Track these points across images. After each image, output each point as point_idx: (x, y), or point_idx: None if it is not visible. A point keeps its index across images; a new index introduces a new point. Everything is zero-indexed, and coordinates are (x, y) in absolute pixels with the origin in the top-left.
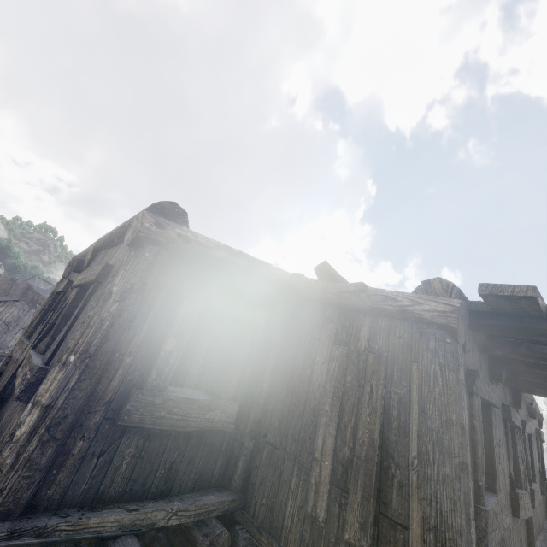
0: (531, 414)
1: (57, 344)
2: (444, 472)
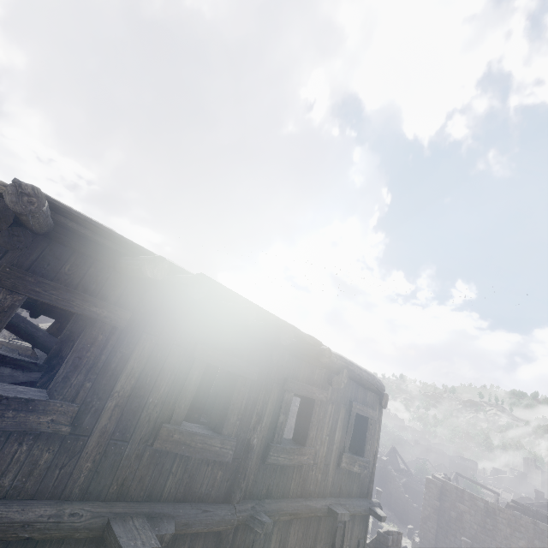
0: (329, 381)
1: None
2: None
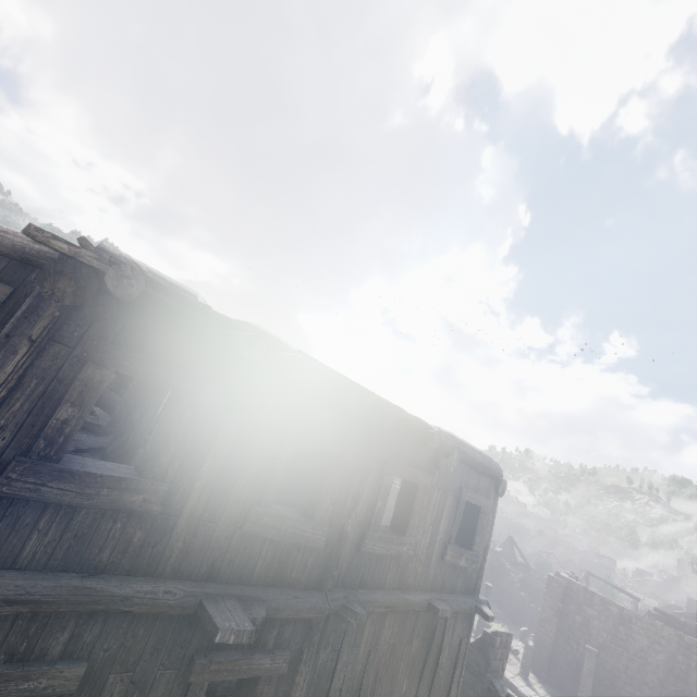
0: (436, 464)
1: None
2: None
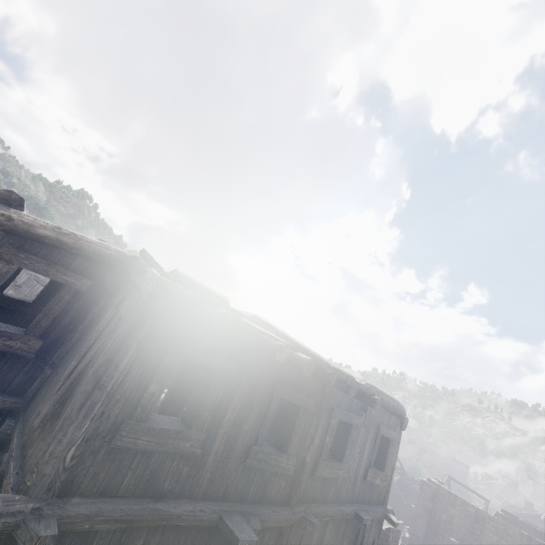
0: (364, 408)
1: None
2: (88, 388)
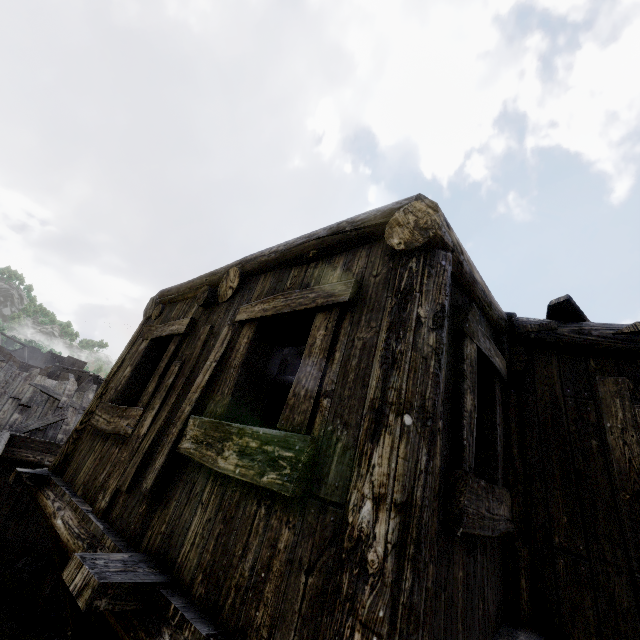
0: None
1: (313, 399)
2: None
